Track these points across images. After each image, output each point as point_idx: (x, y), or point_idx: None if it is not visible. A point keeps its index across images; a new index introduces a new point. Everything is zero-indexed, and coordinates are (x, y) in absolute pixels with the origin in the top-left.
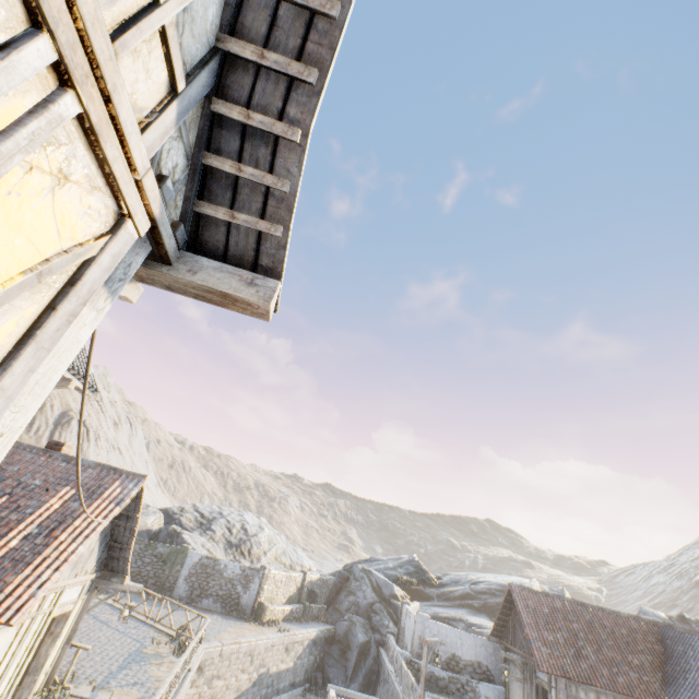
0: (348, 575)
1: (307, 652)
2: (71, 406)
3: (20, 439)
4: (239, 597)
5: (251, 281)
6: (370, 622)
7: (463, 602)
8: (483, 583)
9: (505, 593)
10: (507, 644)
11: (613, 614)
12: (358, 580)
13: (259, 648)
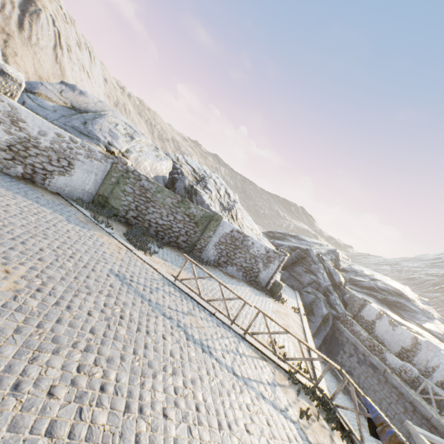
0: (306, 256)
1: None
2: None
3: None
4: (258, 272)
5: None
6: (327, 299)
7: (370, 292)
8: (379, 282)
9: (397, 295)
10: None
11: None
12: (316, 264)
13: None
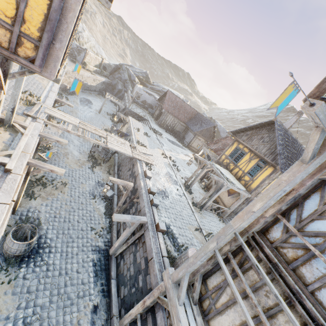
0: (120, 67)
1: (101, 84)
2: None
3: None
4: (76, 57)
5: (107, 2)
6: (124, 85)
7: (157, 92)
8: (166, 90)
9: None
10: (160, 103)
11: (189, 107)
12: (123, 71)
13: (85, 76)
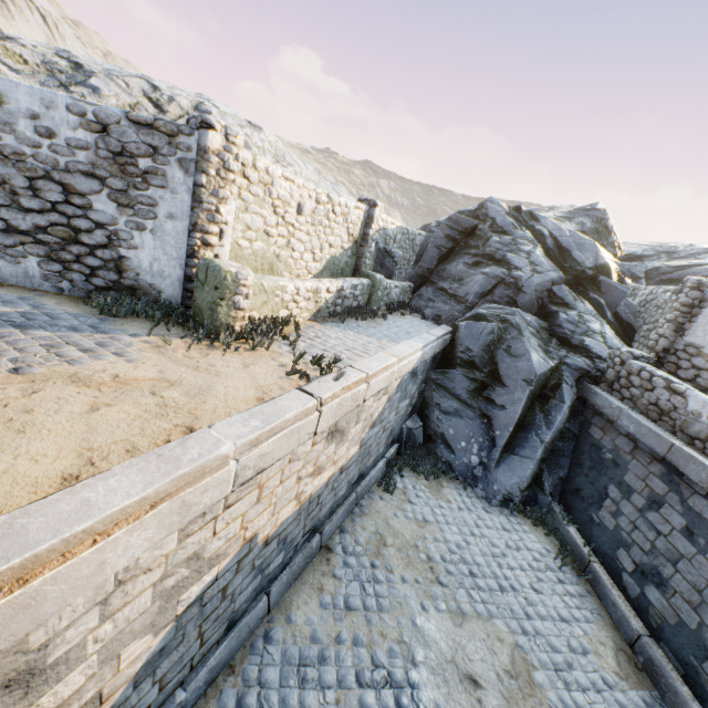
0: (475, 222)
1: (395, 400)
2: None
3: None
4: (115, 245)
5: None
6: (552, 325)
7: None
8: None
9: None
10: None
11: None
12: (506, 233)
13: (86, 585)
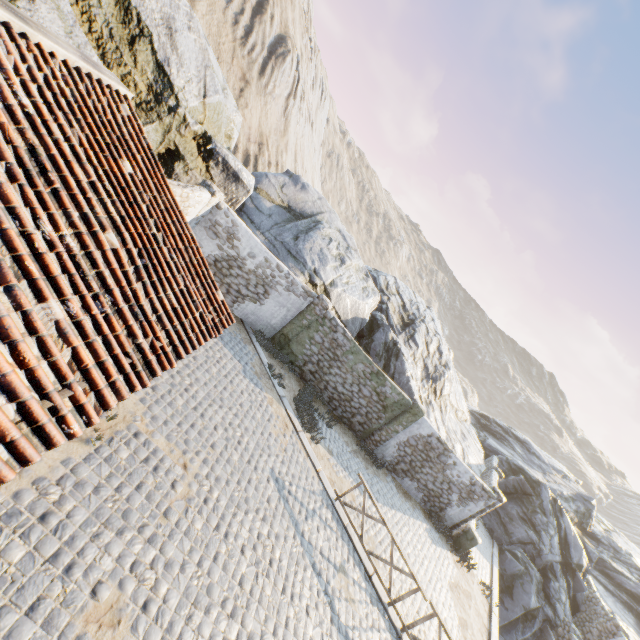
0: (532, 494)
1: None
2: (289, 31)
3: (232, 53)
4: (447, 505)
5: None
6: (545, 583)
7: (633, 604)
8: None
9: None
10: None
11: None
12: (545, 515)
13: None
